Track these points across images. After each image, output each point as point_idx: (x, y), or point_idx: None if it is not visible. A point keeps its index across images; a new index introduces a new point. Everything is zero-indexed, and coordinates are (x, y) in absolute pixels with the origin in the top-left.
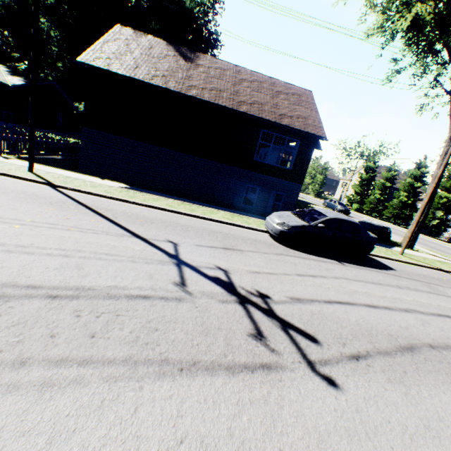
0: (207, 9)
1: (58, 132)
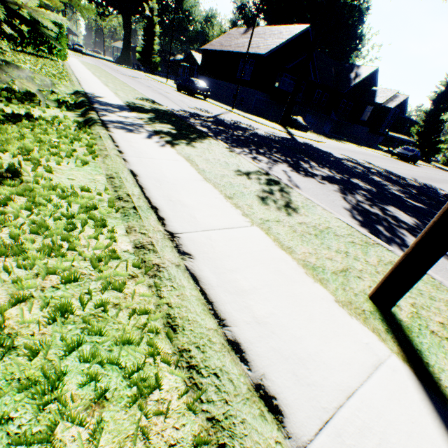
0: None
1: None
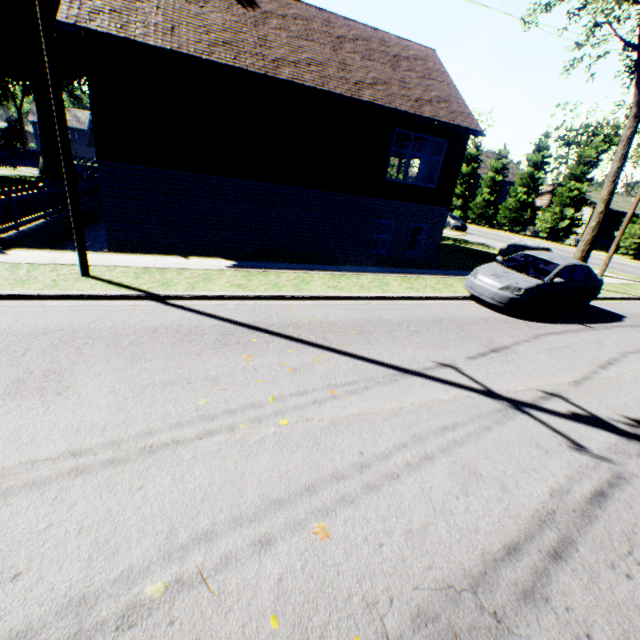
0: None
1: None
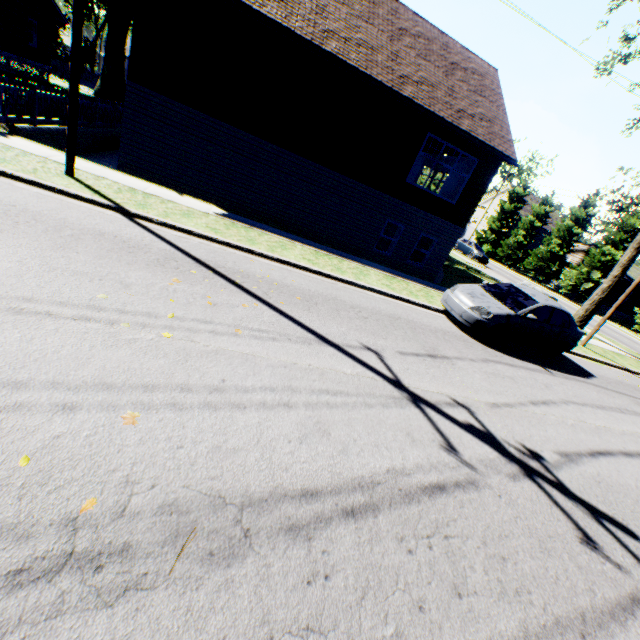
0: None
1: (31, 59)
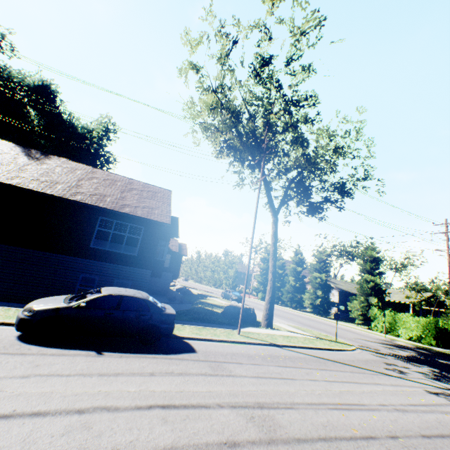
0: (101, 136)
1: None
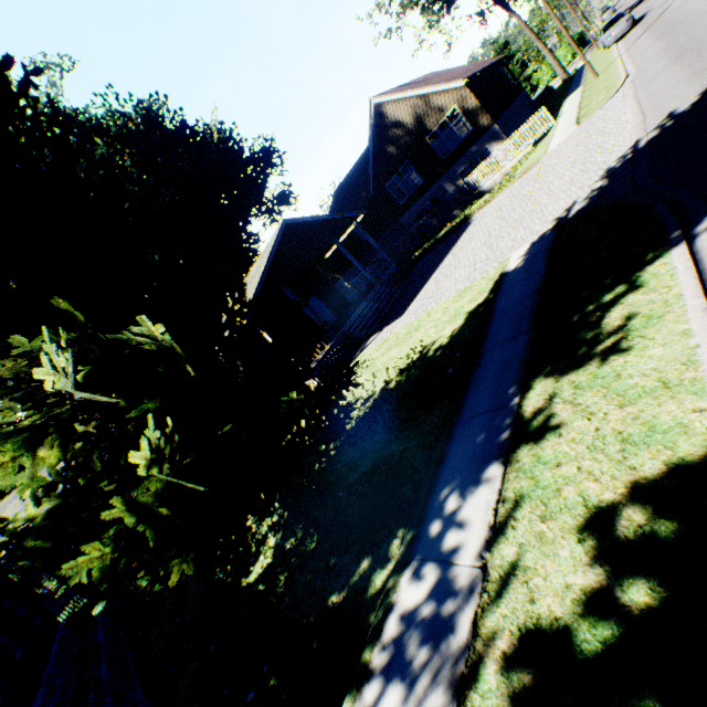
0: None
1: None
